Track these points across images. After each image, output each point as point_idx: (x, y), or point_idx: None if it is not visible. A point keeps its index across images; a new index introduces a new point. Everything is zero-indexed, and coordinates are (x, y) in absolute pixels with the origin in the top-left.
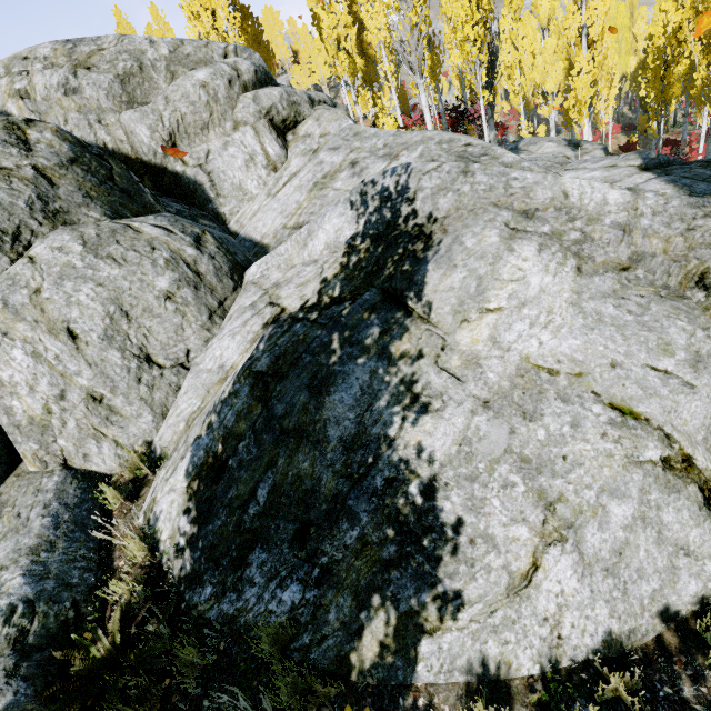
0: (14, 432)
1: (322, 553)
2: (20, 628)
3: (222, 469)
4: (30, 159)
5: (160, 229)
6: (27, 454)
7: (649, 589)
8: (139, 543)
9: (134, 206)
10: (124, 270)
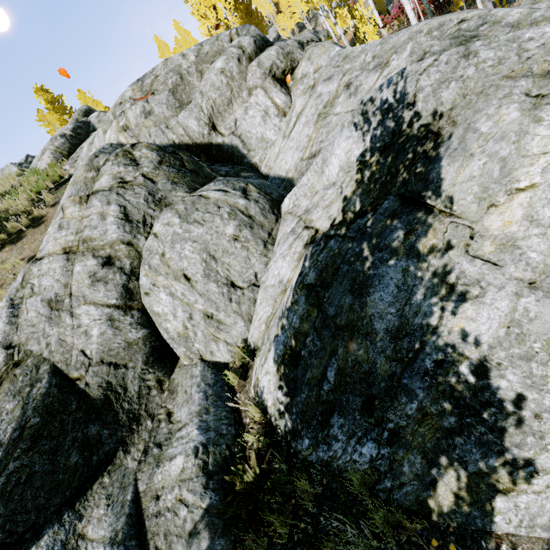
0: (172, 342)
1: (388, 420)
2: (203, 460)
3: (298, 358)
4: (139, 171)
5: (219, 192)
6: (181, 355)
7: None
8: (255, 408)
9: (200, 179)
10: (205, 228)
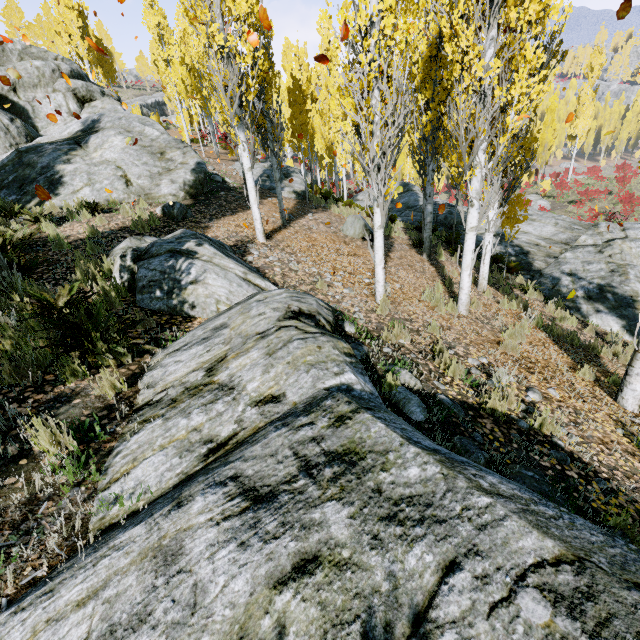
0: None
1: (26, 189)
2: None
3: None
4: None
5: None
6: None
7: (106, 195)
8: None
9: None
10: None
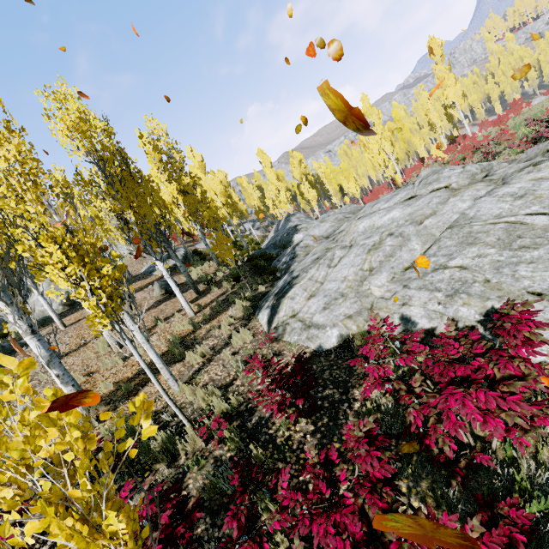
0: None
1: None
2: None
3: None
4: None
5: None
6: None
7: None
8: None
9: None
10: None
